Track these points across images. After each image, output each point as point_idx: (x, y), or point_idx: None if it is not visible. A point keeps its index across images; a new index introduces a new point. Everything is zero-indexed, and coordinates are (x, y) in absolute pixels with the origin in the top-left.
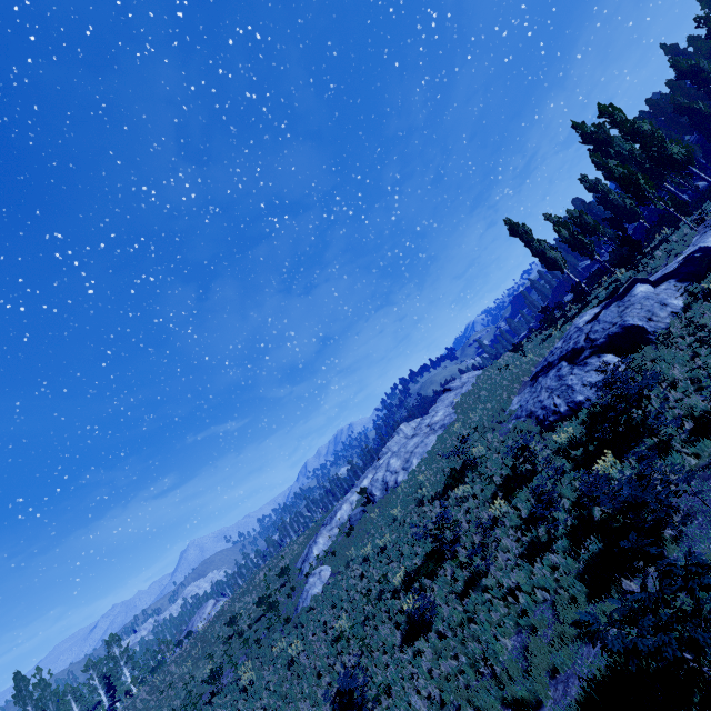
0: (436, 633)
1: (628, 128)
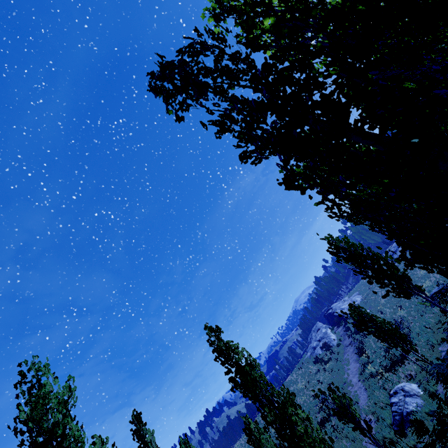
0: None
1: None
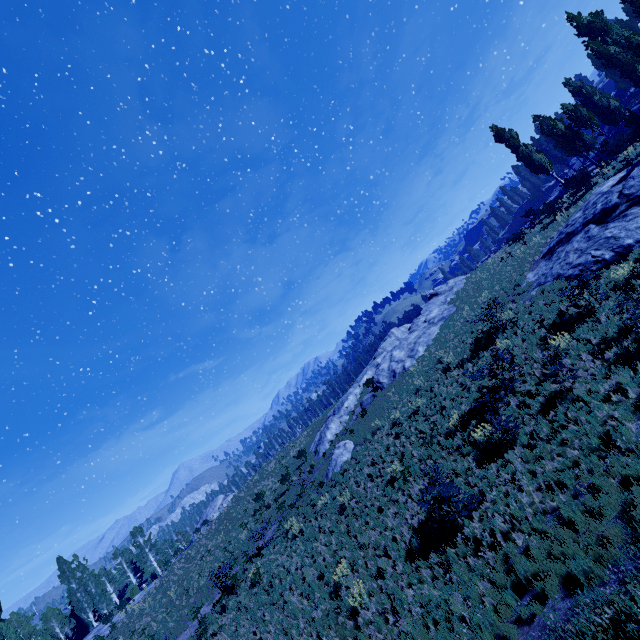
0: (520, 447)
1: None
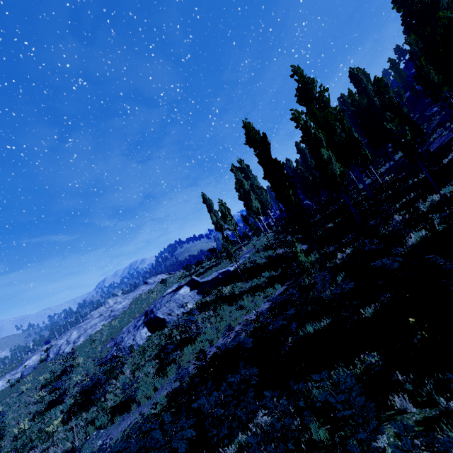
0: None
1: (239, 183)
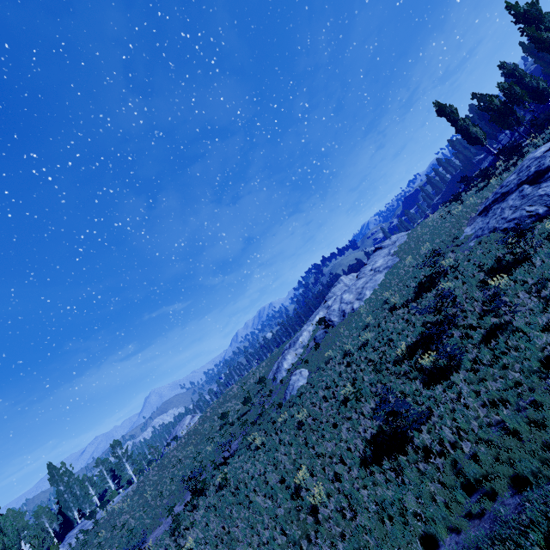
0: (464, 372)
1: None
